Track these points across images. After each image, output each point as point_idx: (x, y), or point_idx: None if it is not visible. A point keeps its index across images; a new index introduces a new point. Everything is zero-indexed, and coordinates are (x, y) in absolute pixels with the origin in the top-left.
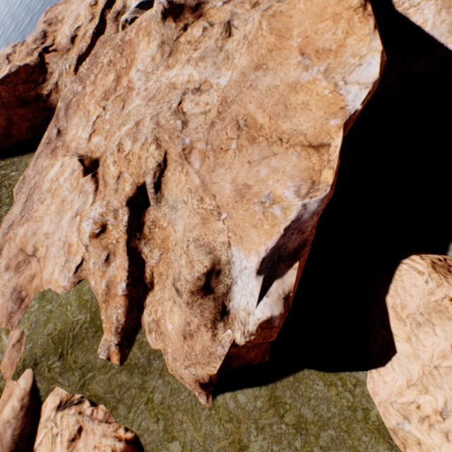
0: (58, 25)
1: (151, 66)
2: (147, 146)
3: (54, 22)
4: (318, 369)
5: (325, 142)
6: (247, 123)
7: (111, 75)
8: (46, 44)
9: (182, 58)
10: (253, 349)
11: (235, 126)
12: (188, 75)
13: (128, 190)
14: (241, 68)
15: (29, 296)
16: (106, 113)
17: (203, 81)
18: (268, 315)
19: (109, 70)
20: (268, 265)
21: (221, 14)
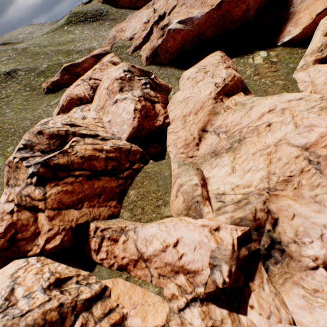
0: None
1: None
2: (174, 1)
3: None
4: (175, 68)
5: (214, 4)
6: (205, 2)
7: None
8: None
9: None
10: (164, 55)
11: (201, 3)
12: None
13: (161, 12)
14: None
15: (117, 38)
16: None
17: None
18: (170, 28)
19: None
20: (178, 23)
21: None
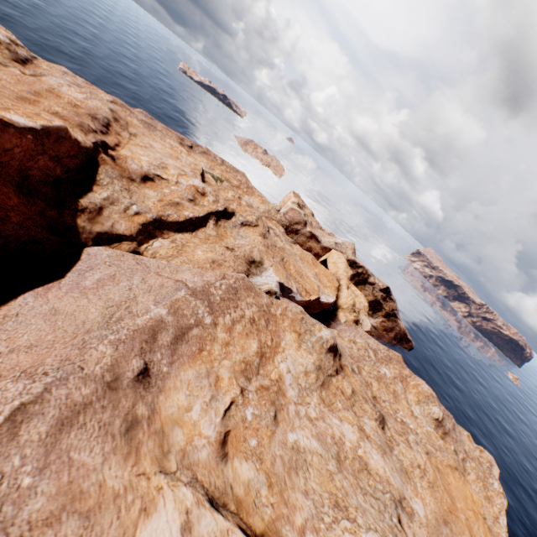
0: (125, 132)
1: (304, 378)
2: None
3: (121, 122)
4: None
5: None
6: None
7: (254, 342)
8: (107, 138)
9: (338, 405)
10: None
11: None
12: (383, 467)
13: None
14: (431, 507)
15: None
16: (247, 404)
17: (401, 493)
18: None
19: (251, 330)
20: None
21: (354, 381)
